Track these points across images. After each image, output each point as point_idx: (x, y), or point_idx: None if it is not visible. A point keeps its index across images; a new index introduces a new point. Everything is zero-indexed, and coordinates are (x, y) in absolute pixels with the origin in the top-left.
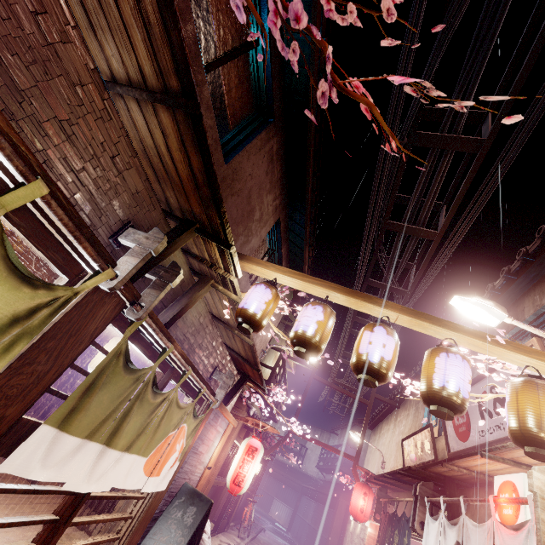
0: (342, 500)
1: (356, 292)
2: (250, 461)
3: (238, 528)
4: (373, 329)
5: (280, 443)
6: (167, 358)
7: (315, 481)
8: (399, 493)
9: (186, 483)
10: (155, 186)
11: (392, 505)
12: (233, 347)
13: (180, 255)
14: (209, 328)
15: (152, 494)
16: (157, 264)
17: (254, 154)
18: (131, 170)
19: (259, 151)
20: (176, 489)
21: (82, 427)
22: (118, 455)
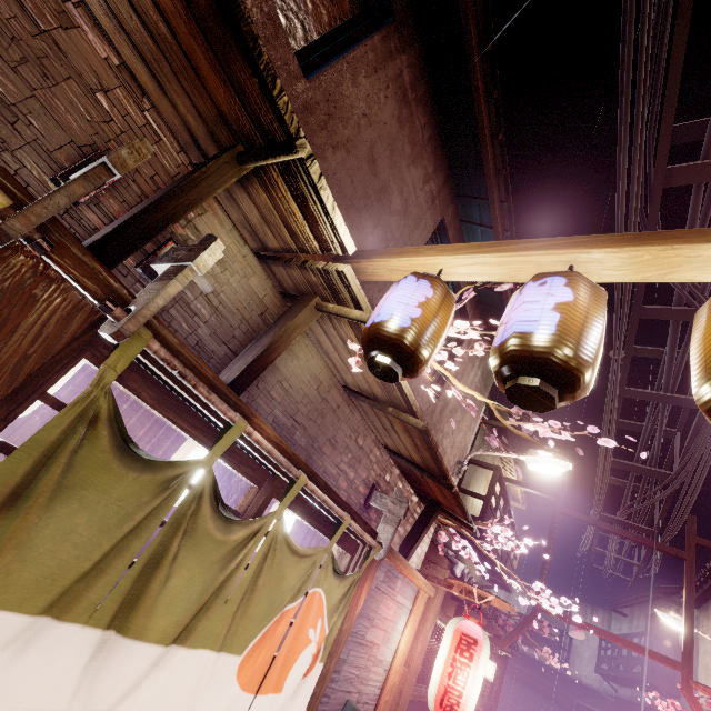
0: None
1: (651, 233)
2: (467, 666)
3: None
4: None
5: (522, 627)
6: (255, 456)
7: (598, 696)
8: None
9: (349, 702)
10: (164, 108)
11: None
12: (399, 448)
13: (247, 254)
14: (344, 410)
15: None
16: (161, 229)
17: (364, 75)
18: (75, 34)
19: (374, 72)
20: None
21: (20, 588)
22: (157, 651)
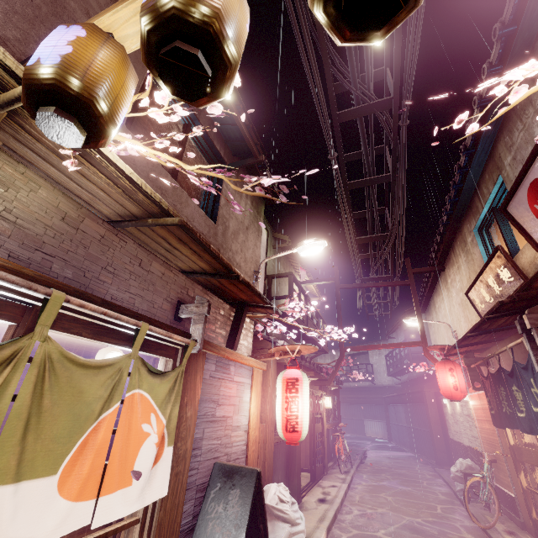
0: (427, 390)
1: None
2: (296, 397)
3: (337, 465)
4: None
5: (337, 367)
6: None
7: (393, 388)
8: (490, 349)
9: (216, 464)
10: None
11: (487, 366)
12: (190, 266)
13: None
14: (112, 240)
15: (152, 508)
16: None
17: None
18: None
19: None
20: (208, 476)
21: None
22: None
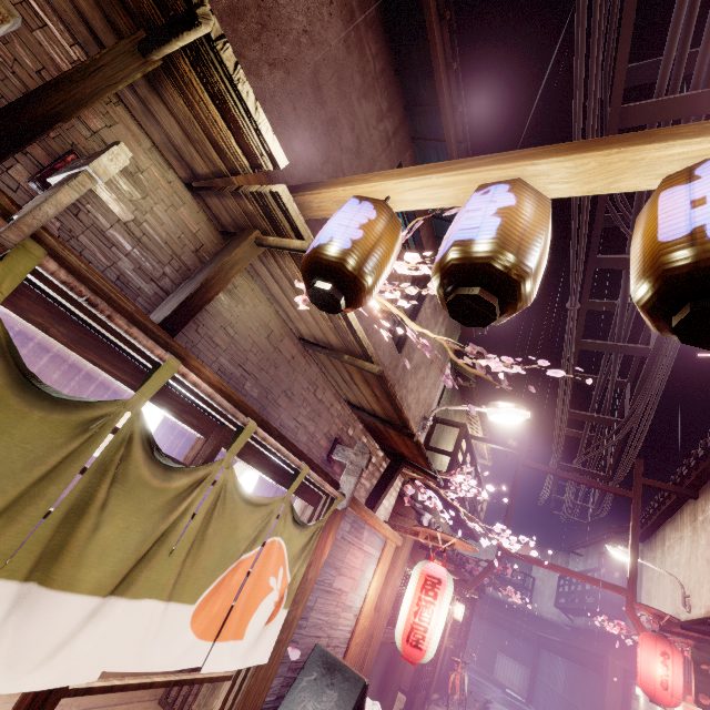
0: (613, 660)
1: (597, 140)
2: (432, 603)
3: (445, 704)
4: (692, 175)
5: (487, 570)
6: (198, 404)
7: (557, 627)
8: None
9: (317, 645)
10: None
11: None
12: (360, 402)
13: (173, 180)
14: (300, 361)
15: (246, 670)
16: (48, 128)
17: None
18: None
19: None
20: (304, 656)
21: None
22: (92, 603)
